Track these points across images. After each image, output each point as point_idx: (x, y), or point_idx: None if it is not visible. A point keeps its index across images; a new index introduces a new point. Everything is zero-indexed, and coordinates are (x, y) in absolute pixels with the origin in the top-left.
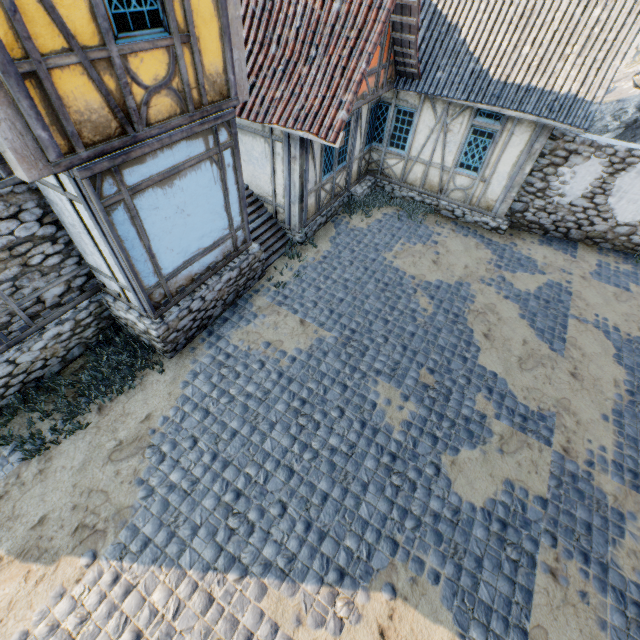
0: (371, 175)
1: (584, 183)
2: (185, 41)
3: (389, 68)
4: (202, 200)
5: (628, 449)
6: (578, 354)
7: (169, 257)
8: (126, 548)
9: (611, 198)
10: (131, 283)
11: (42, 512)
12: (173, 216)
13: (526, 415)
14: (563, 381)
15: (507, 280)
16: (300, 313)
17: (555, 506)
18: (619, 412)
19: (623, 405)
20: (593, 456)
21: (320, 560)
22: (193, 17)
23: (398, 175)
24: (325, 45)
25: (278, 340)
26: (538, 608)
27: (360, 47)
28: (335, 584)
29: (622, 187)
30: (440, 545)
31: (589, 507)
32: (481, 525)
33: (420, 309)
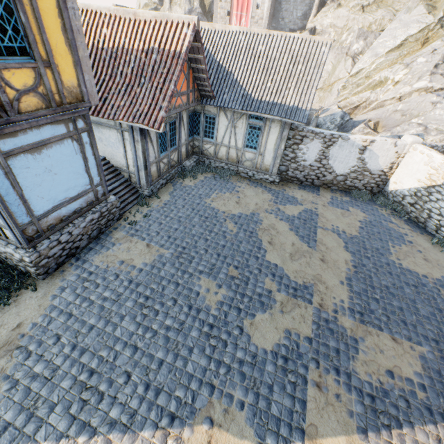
0: (196, 155)
1: (314, 153)
2: (47, 66)
3: (195, 92)
4: (66, 164)
5: (356, 299)
6: (324, 248)
7: (40, 203)
8: None
9: (330, 161)
10: (7, 221)
11: None
12: (42, 174)
13: (296, 287)
14: (317, 264)
15: (281, 210)
16: (147, 240)
17: (317, 341)
18: (349, 278)
19: (351, 274)
20: (337, 306)
21: (156, 410)
22: (53, 53)
23: (212, 154)
24: (149, 76)
25: (130, 259)
26: (310, 412)
27: (170, 77)
28: (167, 426)
29: (334, 154)
30: (244, 381)
31: (337, 338)
32: (271, 362)
33: (228, 230)
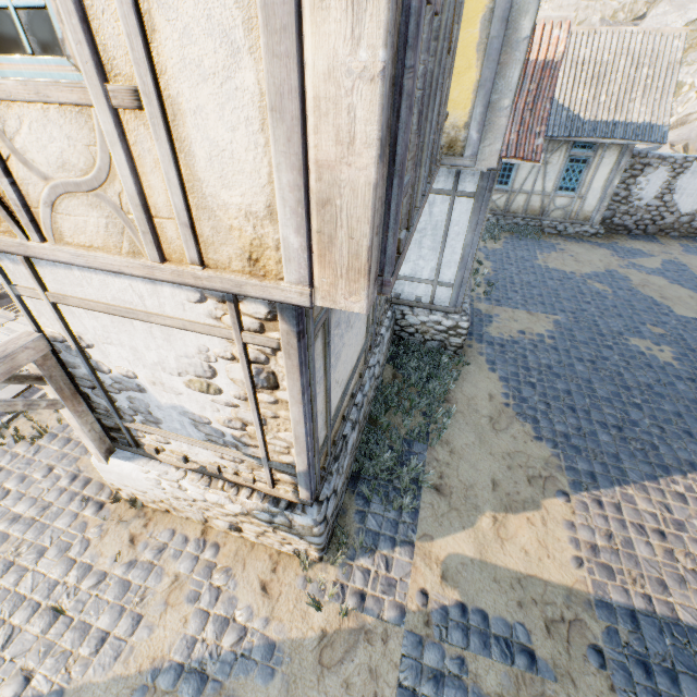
0: None
1: (655, 187)
2: None
3: None
4: None
5: None
6: None
7: None
8: (582, 482)
9: (675, 195)
10: (463, 274)
11: (487, 478)
12: None
13: None
14: None
15: (636, 264)
16: (521, 308)
17: None
18: None
19: None
20: None
21: None
22: None
23: (501, 207)
24: None
25: (526, 328)
26: None
27: (541, 95)
28: None
29: (682, 186)
30: None
31: None
32: None
33: (601, 290)
